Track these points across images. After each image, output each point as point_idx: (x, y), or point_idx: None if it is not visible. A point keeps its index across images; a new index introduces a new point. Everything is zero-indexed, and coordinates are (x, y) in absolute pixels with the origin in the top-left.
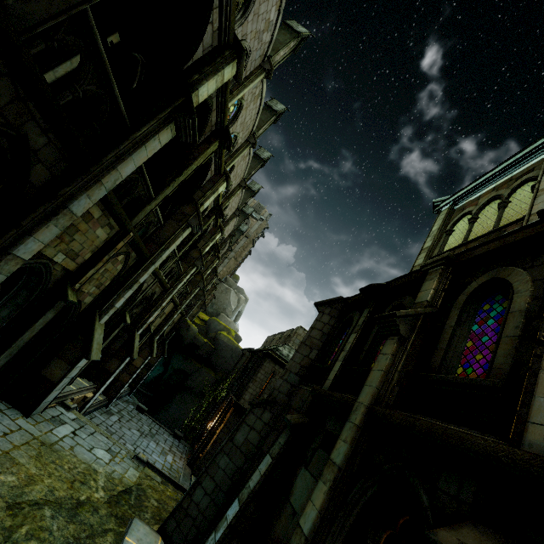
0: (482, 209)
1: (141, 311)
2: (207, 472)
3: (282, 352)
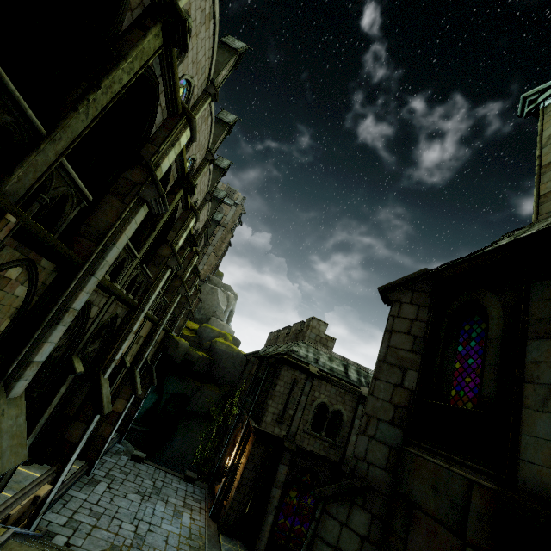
0: None
1: (102, 345)
2: None
3: (299, 353)
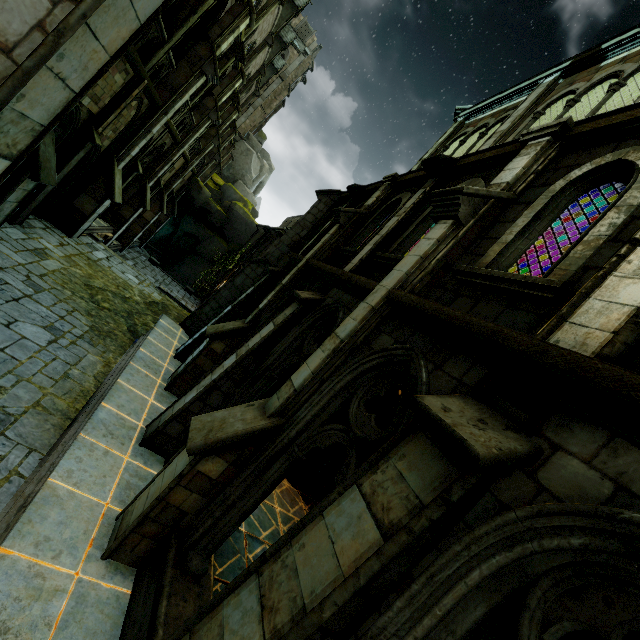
0: (474, 133)
1: (151, 162)
2: (214, 298)
3: None
